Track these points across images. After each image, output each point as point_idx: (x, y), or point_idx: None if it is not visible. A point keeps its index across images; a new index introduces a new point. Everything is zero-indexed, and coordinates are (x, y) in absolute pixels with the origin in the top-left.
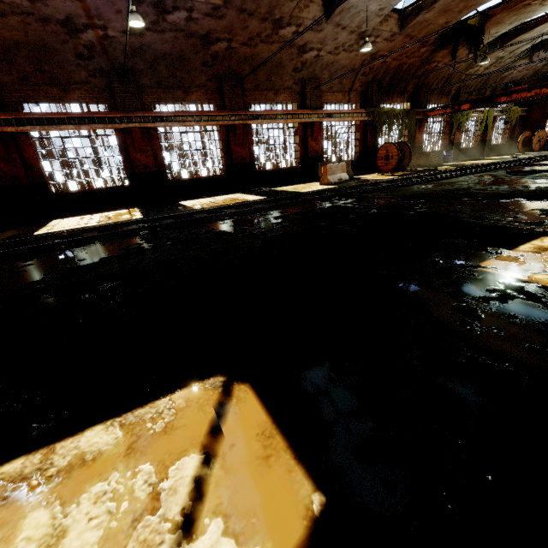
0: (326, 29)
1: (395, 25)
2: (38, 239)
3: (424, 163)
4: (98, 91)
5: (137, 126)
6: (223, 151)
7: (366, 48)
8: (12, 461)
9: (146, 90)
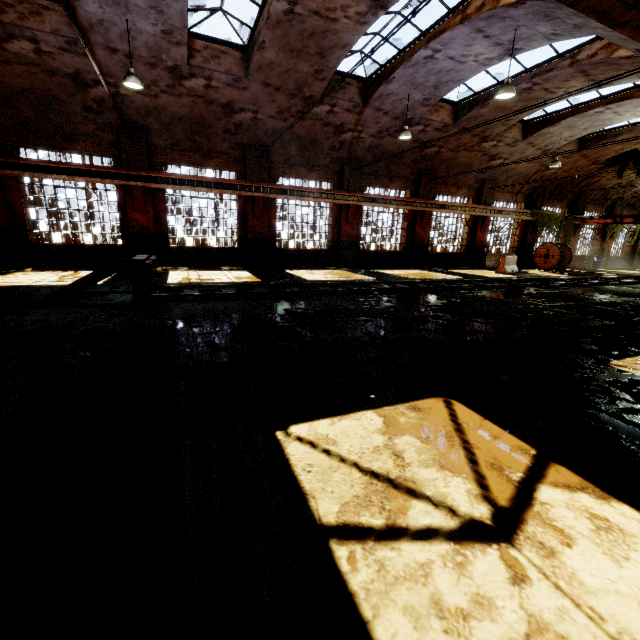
0: (519, 145)
1: (574, 146)
2: (340, 284)
3: (578, 266)
4: (331, 173)
5: (354, 203)
6: (406, 232)
7: (556, 165)
8: (626, 358)
9: (363, 176)
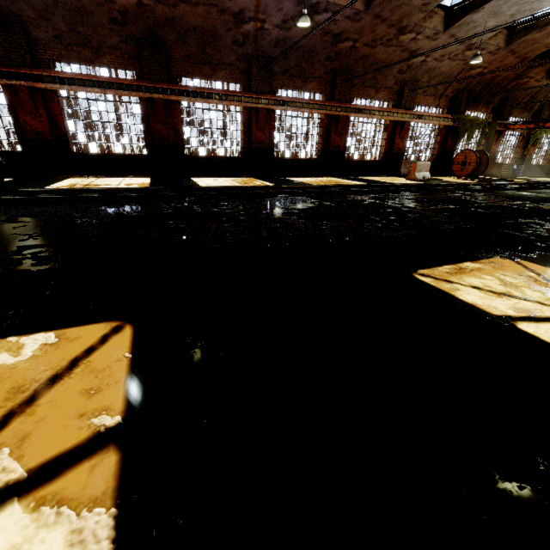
0: (441, 38)
1: (502, 40)
2: (223, 189)
3: (496, 174)
4: (239, 73)
5: (264, 107)
6: (322, 138)
7: (476, 61)
8: (444, 266)
9: (274, 76)
